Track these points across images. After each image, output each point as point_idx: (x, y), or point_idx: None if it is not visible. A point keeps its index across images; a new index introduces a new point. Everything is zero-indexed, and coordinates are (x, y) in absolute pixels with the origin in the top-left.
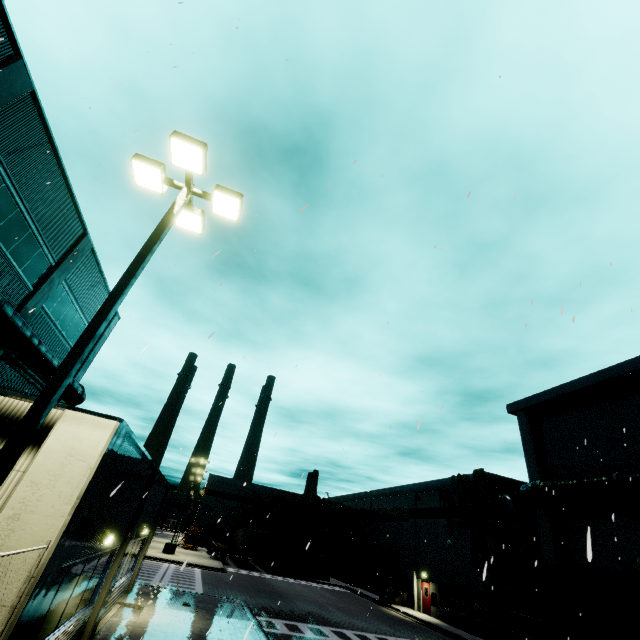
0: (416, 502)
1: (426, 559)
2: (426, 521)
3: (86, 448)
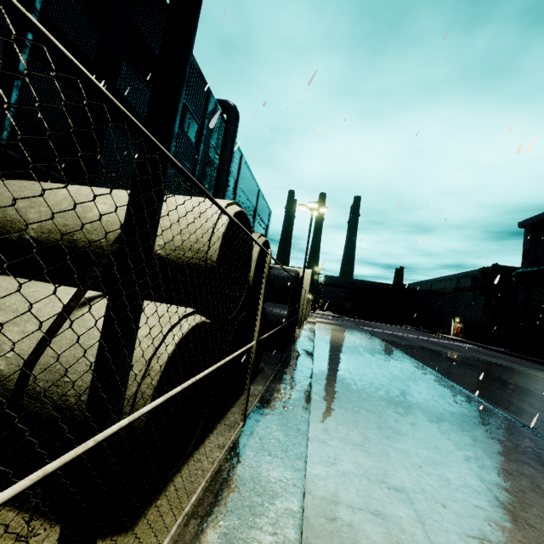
0: (457, 284)
1: (459, 313)
2: (462, 294)
3: (307, 276)
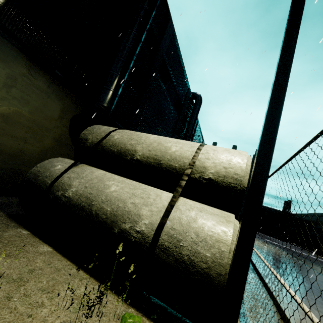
0: None
1: None
2: None
3: None
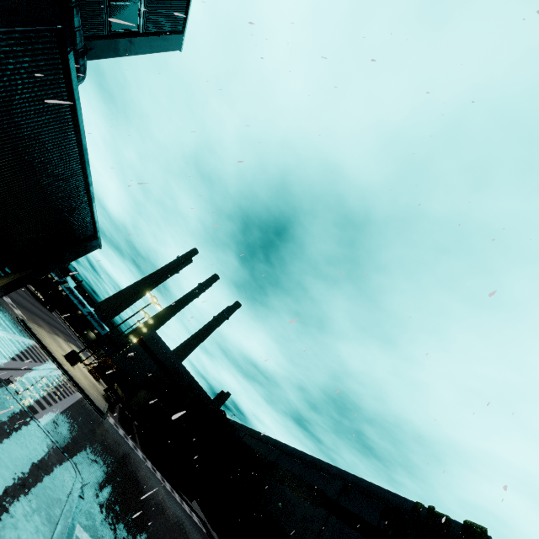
0: (340, 495)
1: None
2: (345, 528)
3: None
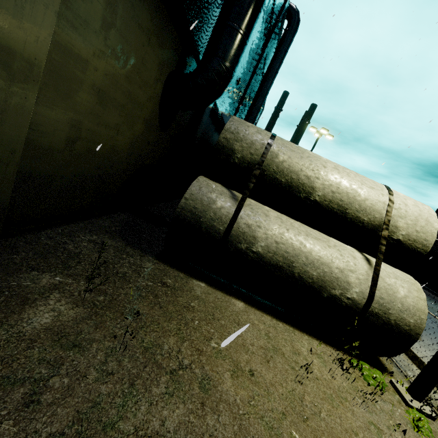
0: None
1: None
2: None
3: None
